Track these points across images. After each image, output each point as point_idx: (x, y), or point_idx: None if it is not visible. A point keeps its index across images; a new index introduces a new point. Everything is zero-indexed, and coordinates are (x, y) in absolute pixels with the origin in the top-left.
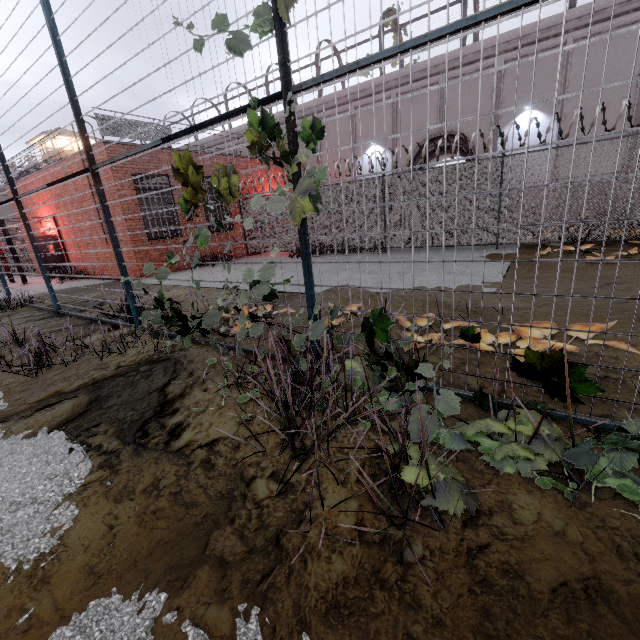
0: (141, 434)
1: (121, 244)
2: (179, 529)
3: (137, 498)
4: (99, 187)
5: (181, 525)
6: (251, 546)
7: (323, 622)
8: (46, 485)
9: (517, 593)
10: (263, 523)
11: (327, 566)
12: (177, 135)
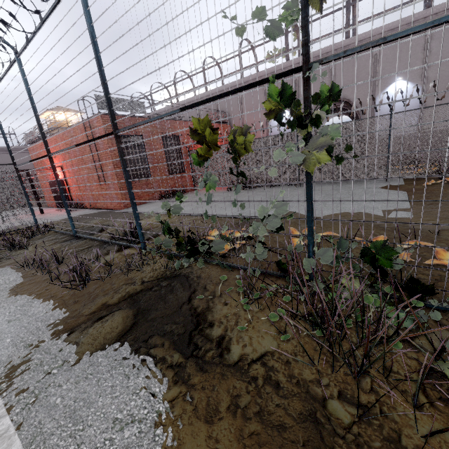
0: (193, 347)
1: (110, 184)
2: None
3: (226, 418)
4: (119, 146)
5: None
6: None
7: None
8: (136, 401)
9: None
10: None
11: None
12: (195, 105)
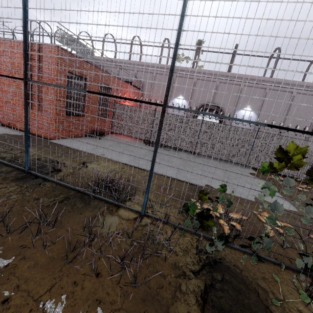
0: None
1: (44, 112)
2: None
3: None
4: (162, 119)
5: None
6: None
7: None
8: None
9: None
10: None
11: None
12: (287, 129)
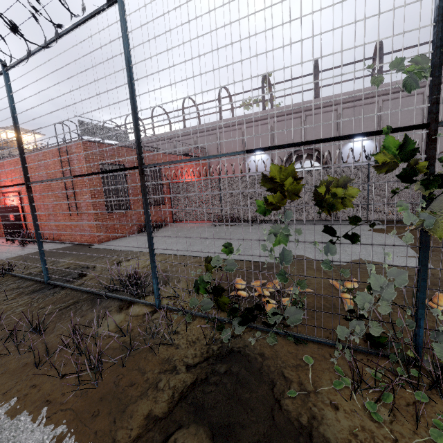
0: None
1: (83, 216)
2: None
3: None
4: (144, 183)
5: None
6: None
7: None
8: None
9: None
10: None
11: None
12: (268, 149)
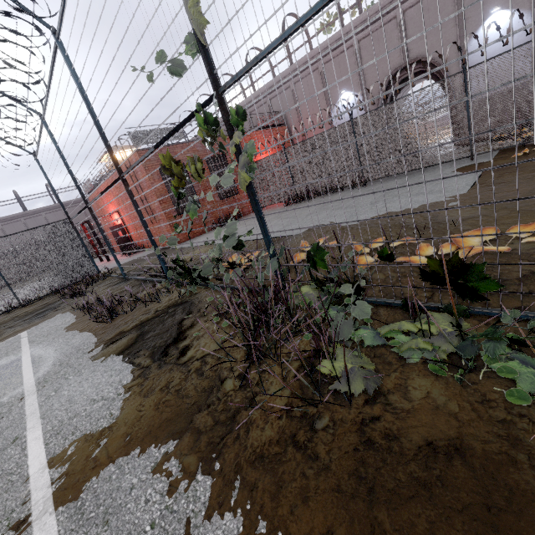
0: (164, 354)
1: (161, 222)
2: (177, 412)
3: (156, 394)
4: (128, 188)
5: (178, 409)
6: (217, 421)
7: (251, 466)
8: (109, 389)
9: (391, 449)
10: (227, 406)
11: (260, 432)
12: (161, 142)
